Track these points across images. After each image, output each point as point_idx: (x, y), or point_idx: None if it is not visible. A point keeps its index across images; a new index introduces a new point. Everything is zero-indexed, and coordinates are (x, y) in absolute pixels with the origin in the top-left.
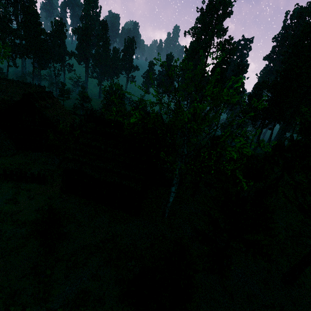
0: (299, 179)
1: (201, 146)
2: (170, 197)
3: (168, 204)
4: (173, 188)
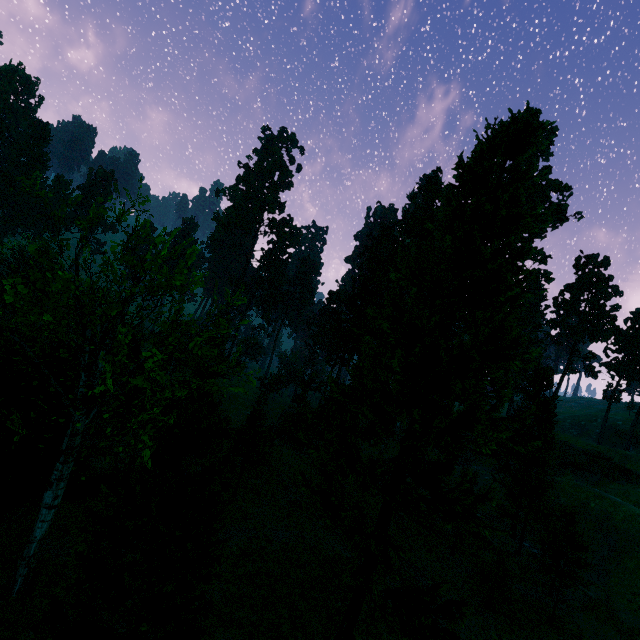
0: (393, 455)
1: (231, 397)
2: (37, 524)
3: (28, 547)
4: (47, 495)
